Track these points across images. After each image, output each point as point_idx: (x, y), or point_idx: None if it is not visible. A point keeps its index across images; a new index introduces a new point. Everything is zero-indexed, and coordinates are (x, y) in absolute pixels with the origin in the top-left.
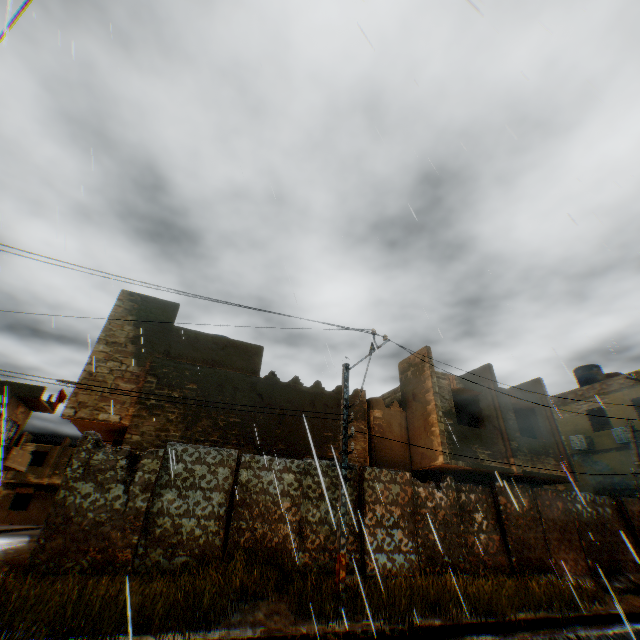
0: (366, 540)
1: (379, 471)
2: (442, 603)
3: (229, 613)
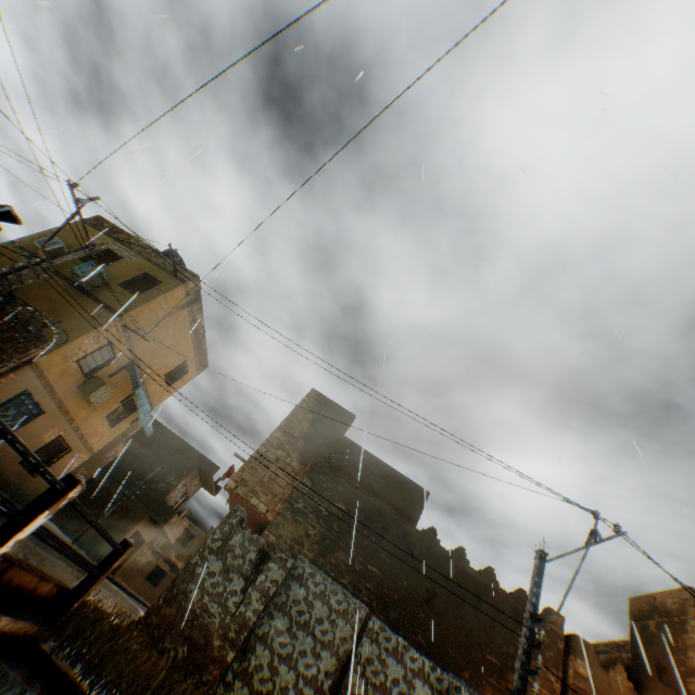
0: None
1: None
2: None
3: None
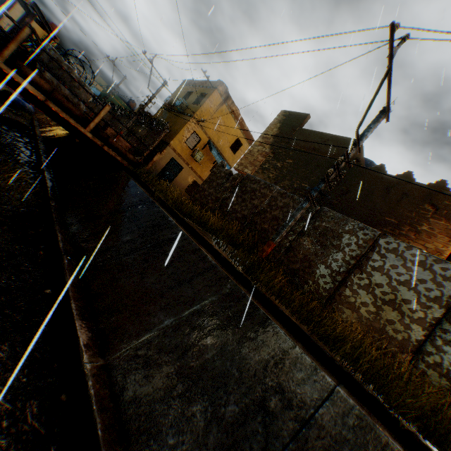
0: (341, 290)
1: (404, 246)
2: (331, 338)
3: (207, 235)
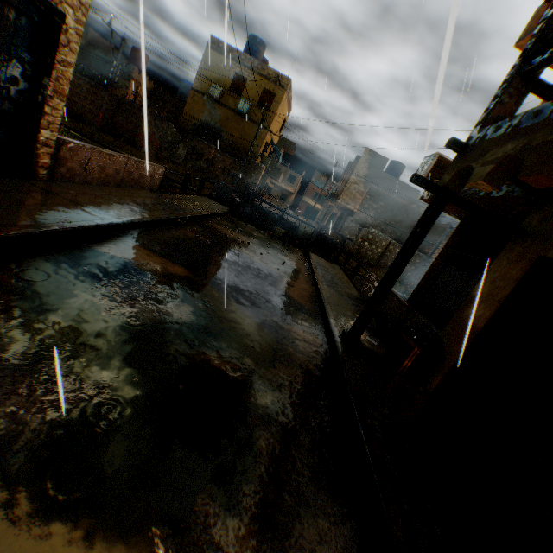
0: None
1: None
2: None
3: None
